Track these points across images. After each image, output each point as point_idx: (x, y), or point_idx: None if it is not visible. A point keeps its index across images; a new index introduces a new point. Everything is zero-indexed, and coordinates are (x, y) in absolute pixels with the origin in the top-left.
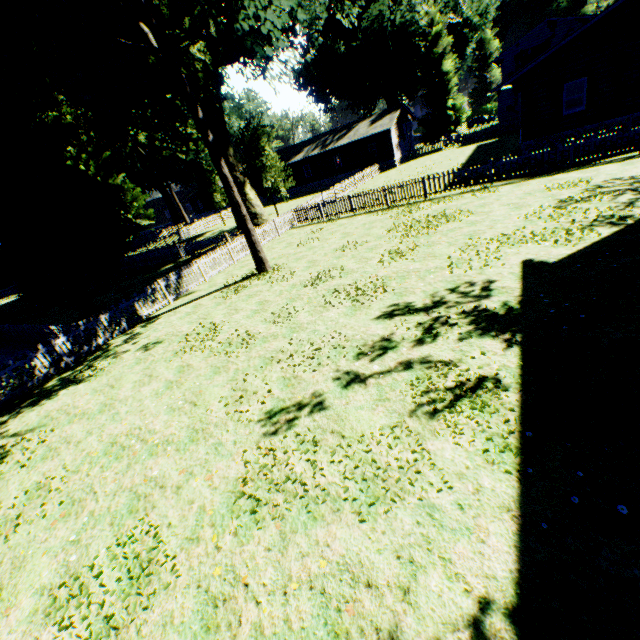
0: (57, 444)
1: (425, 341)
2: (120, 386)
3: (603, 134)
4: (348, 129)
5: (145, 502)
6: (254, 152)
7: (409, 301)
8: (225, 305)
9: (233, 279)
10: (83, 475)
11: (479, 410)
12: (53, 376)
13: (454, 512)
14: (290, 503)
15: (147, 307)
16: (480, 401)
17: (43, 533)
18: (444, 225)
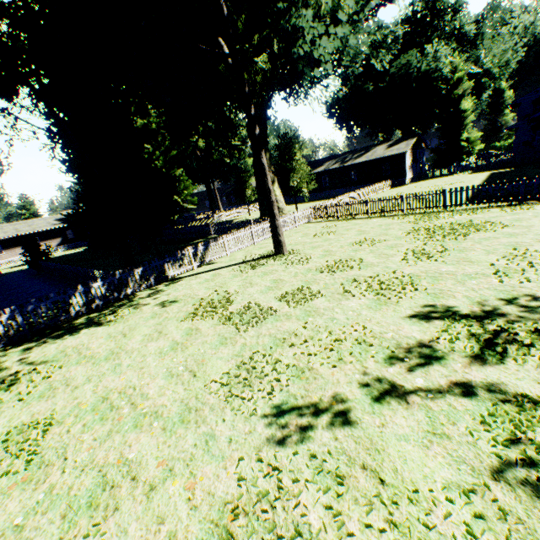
0: (58, 383)
1: (487, 359)
2: (131, 336)
3: None
4: (366, 150)
5: (109, 496)
6: (287, 156)
7: (449, 305)
8: (241, 277)
9: (251, 256)
10: (64, 429)
11: None
12: (83, 314)
13: None
14: None
15: (174, 269)
16: None
17: None
18: (474, 233)
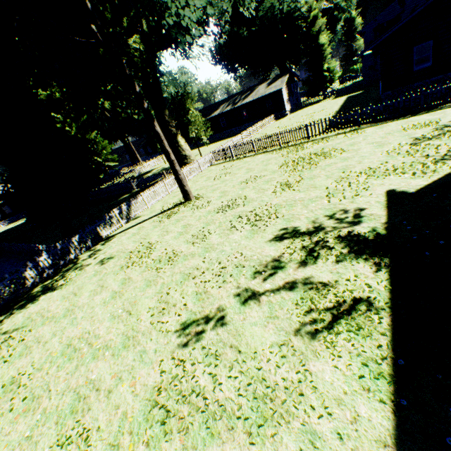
0: (31, 343)
1: (308, 263)
2: (80, 294)
3: (447, 84)
4: (251, 90)
5: (83, 403)
6: (182, 112)
7: (295, 226)
8: (160, 227)
9: (167, 206)
10: (44, 373)
11: (354, 333)
12: (38, 283)
13: (334, 442)
14: (193, 416)
15: (106, 229)
16: (355, 323)
17: (8, 426)
18: (323, 161)
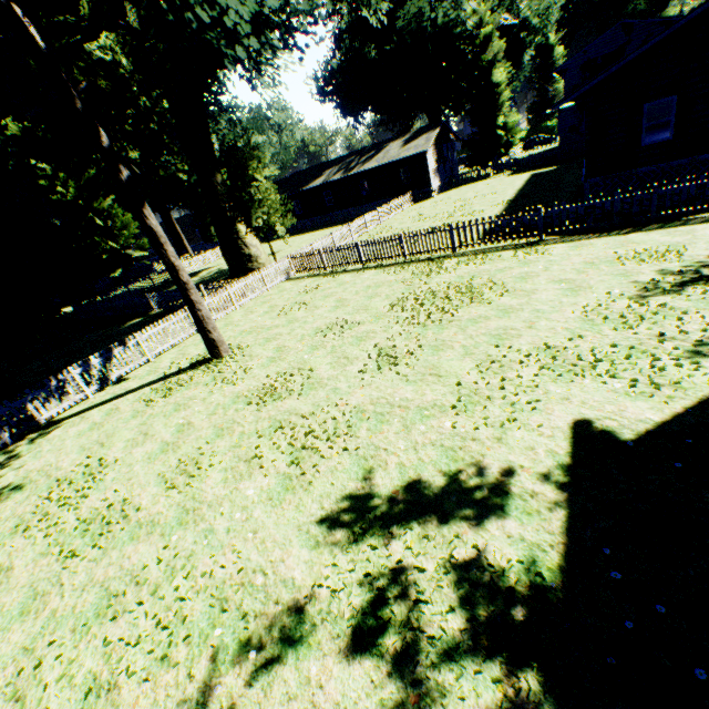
0: None
1: (362, 644)
2: None
3: (701, 178)
4: (377, 149)
5: None
6: (241, 181)
7: (372, 488)
8: (141, 419)
9: (180, 363)
10: None
11: None
12: None
13: None
14: None
15: (49, 406)
16: None
17: None
18: (466, 308)
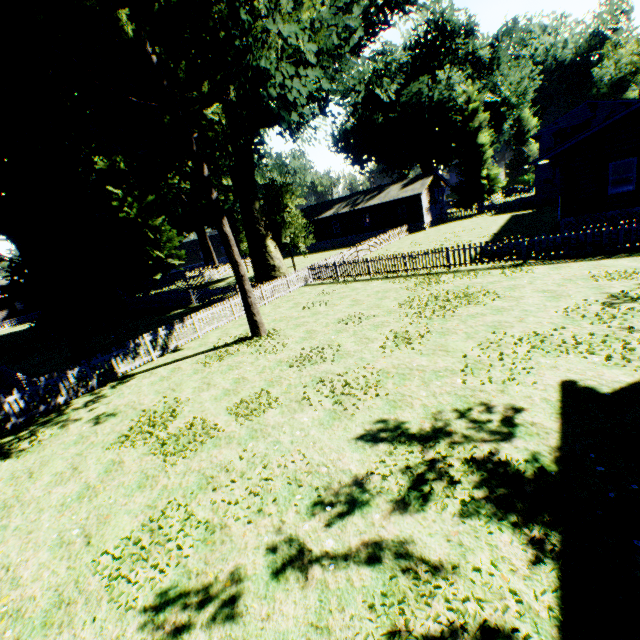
0: None
1: (410, 505)
2: (38, 476)
3: None
4: (379, 190)
5: None
6: (276, 208)
7: (403, 419)
8: (201, 375)
9: (225, 339)
10: None
11: None
12: None
13: None
14: None
15: (125, 363)
16: None
17: None
18: (464, 307)
